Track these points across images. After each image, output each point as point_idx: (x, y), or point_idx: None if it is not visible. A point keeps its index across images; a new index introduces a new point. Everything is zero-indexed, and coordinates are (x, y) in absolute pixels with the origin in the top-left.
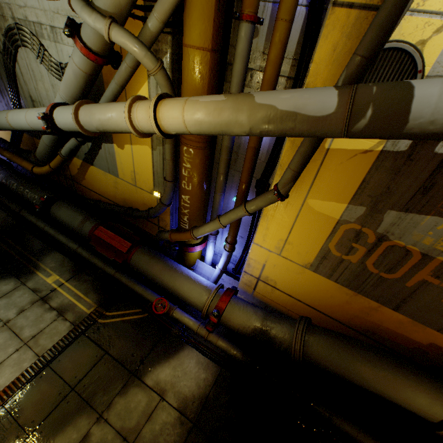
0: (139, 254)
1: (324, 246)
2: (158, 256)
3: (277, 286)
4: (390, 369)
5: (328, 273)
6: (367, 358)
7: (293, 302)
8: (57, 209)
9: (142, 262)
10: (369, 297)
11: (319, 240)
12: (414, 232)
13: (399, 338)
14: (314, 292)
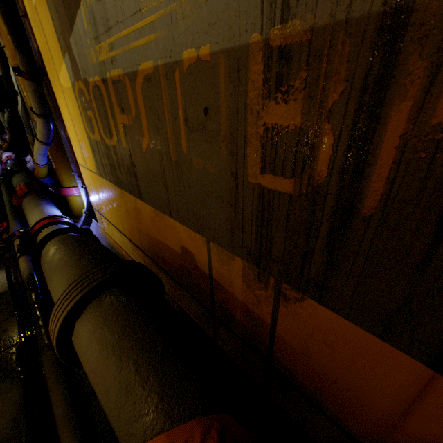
0: (28, 197)
1: (86, 132)
2: (40, 199)
3: (106, 215)
4: (62, 255)
5: (103, 171)
6: (61, 246)
7: (118, 235)
8: (15, 177)
9: (25, 203)
10: (127, 191)
11: (83, 127)
12: (86, 53)
13: (167, 254)
14: (114, 209)
